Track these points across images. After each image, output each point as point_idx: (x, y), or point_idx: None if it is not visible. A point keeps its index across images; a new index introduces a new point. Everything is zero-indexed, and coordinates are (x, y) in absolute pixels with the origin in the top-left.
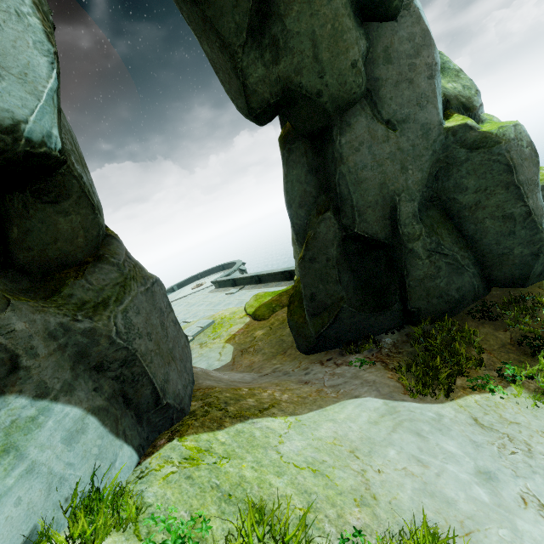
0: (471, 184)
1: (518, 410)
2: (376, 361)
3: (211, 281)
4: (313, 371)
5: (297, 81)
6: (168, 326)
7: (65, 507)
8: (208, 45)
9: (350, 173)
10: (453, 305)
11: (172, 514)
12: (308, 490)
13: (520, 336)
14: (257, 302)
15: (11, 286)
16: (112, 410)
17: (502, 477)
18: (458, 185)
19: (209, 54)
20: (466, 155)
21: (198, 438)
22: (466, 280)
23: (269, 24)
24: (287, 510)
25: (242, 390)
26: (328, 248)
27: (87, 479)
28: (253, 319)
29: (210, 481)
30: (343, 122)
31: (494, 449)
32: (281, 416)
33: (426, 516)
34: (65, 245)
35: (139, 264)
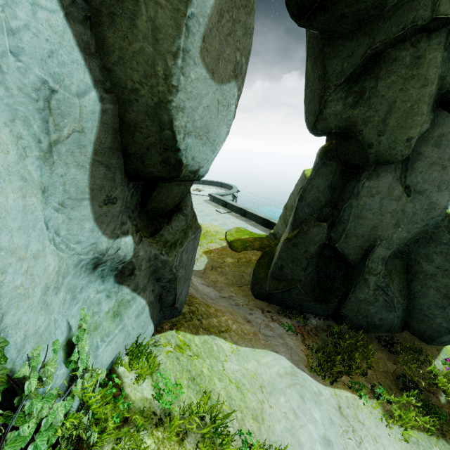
0: (438, 260)
1: (369, 416)
2: (298, 332)
3: (209, 193)
4: (255, 314)
5: (360, 128)
6: (193, 258)
7: (126, 348)
8: (312, 66)
9: (357, 208)
10: (371, 326)
11: (167, 375)
12: (232, 396)
13: (401, 373)
14: (237, 234)
15: (141, 224)
16: (154, 303)
17: (336, 448)
18: (428, 256)
19: (308, 71)
20: (448, 241)
21: (185, 335)
22: (390, 316)
23: (366, 77)
24: (222, 405)
25: (211, 309)
26: (310, 245)
27: (136, 337)
28: (229, 246)
29: (187, 366)
30: (375, 172)
31: (340, 430)
32: (229, 342)
33: (287, 447)
34: (169, 201)
35: (195, 216)
